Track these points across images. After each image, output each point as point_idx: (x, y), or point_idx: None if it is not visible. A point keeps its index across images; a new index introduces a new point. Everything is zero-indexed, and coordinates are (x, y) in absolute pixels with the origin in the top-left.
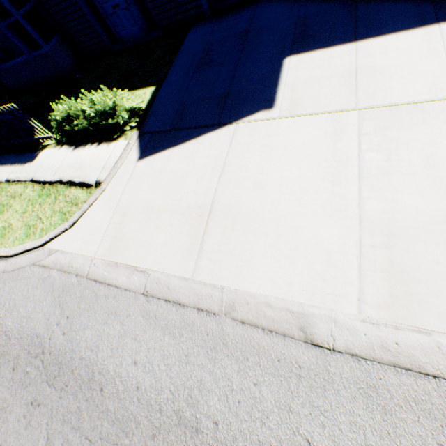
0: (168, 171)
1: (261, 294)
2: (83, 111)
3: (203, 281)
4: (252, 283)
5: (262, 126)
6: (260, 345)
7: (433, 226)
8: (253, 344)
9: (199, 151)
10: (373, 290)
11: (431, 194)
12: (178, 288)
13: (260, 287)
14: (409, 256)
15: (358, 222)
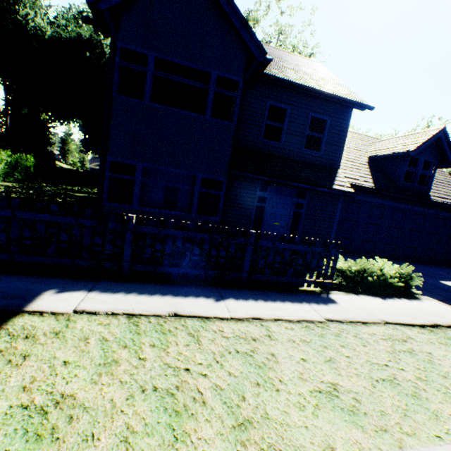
0: None
1: None
2: (380, 270)
3: None
4: None
5: None
6: None
7: None
8: None
9: None
10: None
11: None
12: None
13: None
14: None
15: None
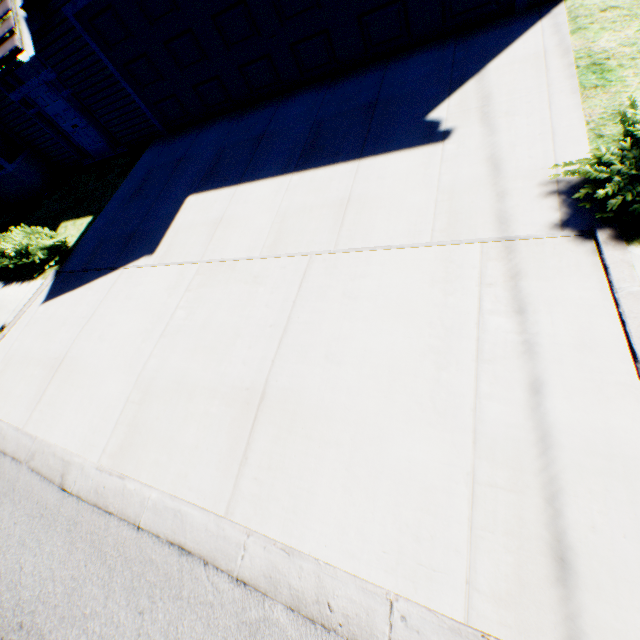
0: (55, 317)
1: (55, 444)
2: (9, 249)
3: (28, 431)
4: (55, 434)
5: (138, 273)
6: (34, 490)
7: (172, 385)
8: (30, 489)
9: (86, 297)
10: (115, 442)
11: (189, 354)
12: (10, 438)
13: (58, 438)
14: (147, 411)
15: (137, 379)
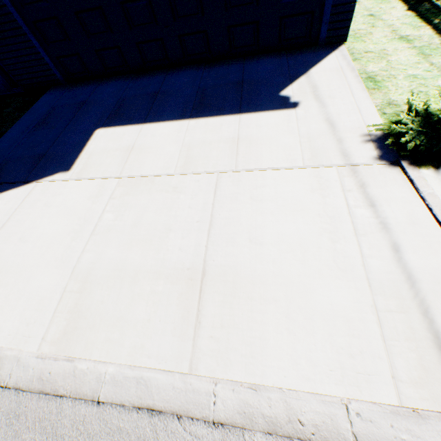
0: None
1: None
2: None
3: None
4: None
5: (54, 186)
6: None
7: (113, 272)
8: None
9: None
10: (55, 329)
11: (124, 247)
12: None
13: None
14: (90, 297)
15: (72, 271)
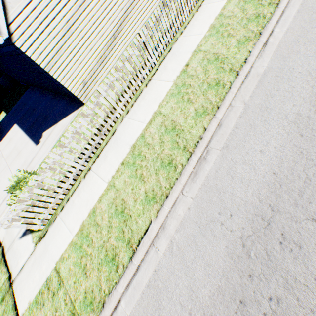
0: None
1: None
2: None
3: None
4: None
5: None
6: None
7: None
8: None
9: None
10: None
11: None
12: None
13: None
14: None
15: None
